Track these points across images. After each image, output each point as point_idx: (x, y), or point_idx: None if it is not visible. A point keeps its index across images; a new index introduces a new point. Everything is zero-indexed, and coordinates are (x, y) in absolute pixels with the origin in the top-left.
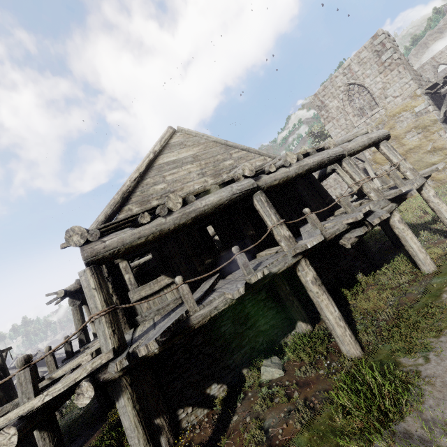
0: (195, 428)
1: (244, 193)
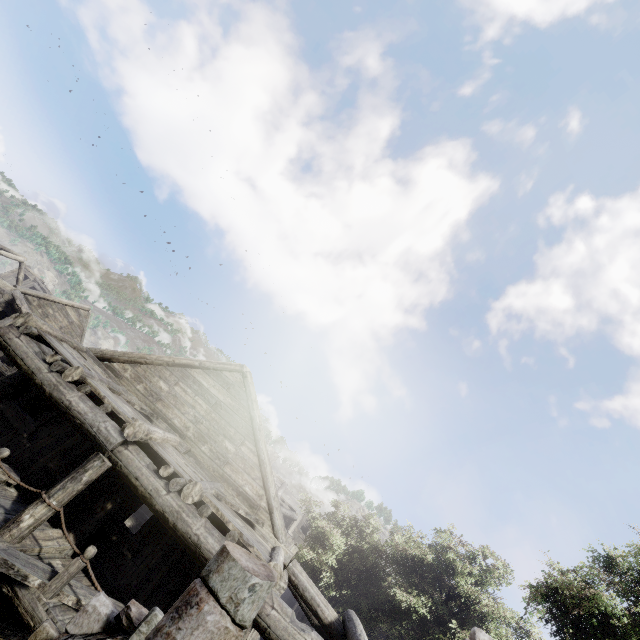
0: None
1: None
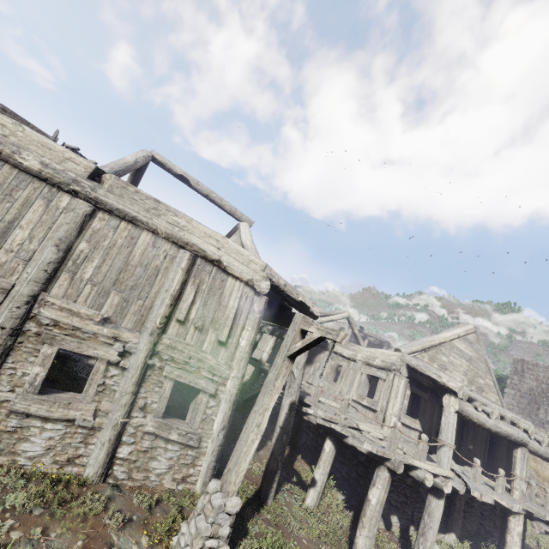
0: (380, 532)
1: (522, 442)
